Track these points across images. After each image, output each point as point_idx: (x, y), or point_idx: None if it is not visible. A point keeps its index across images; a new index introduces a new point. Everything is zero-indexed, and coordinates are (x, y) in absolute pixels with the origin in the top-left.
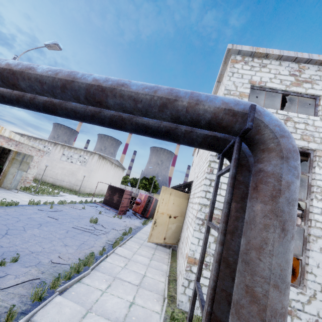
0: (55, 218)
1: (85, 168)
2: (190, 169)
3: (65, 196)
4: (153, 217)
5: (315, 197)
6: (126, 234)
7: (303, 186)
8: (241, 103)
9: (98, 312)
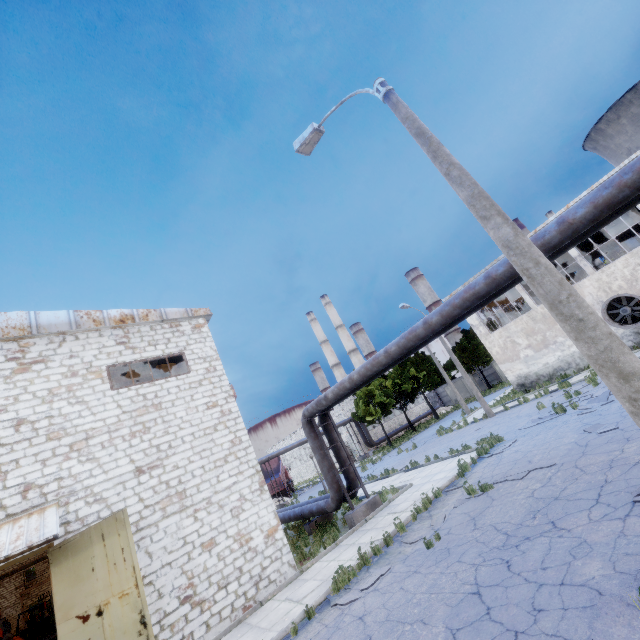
0: None
1: None
2: None
3: None
4: None
5: None
6: None
7: None
8: None
9: (363, 544)
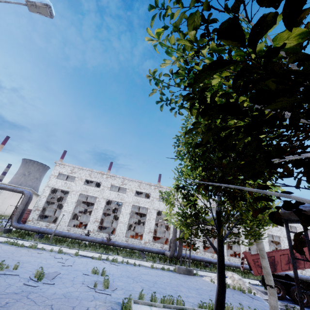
0: None
1: (0, 196)
2: None
3: None
4: None
5: (66, 203)
6: None
7: None
8: (22, 190)
9: None
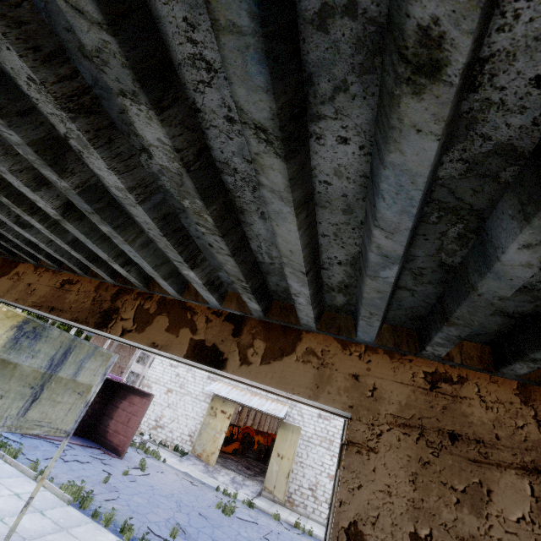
0: None
1: None
2: None
3: None
4: None
5: None
6: (248, 504)
7: None
8: None
9: None
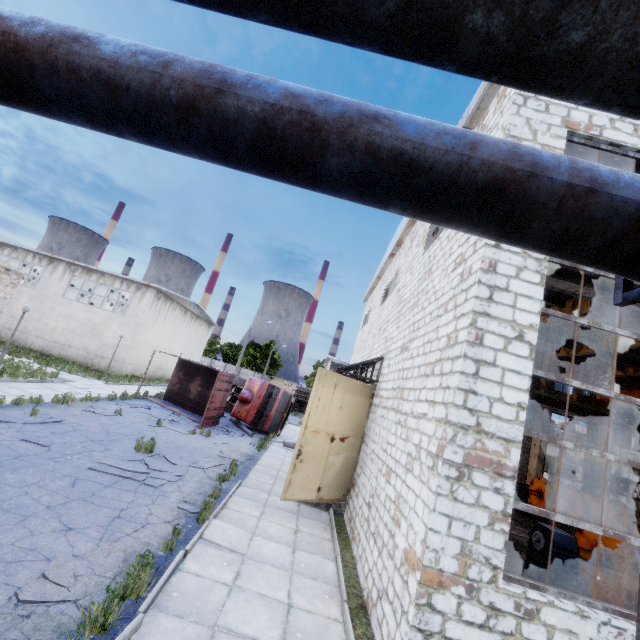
0: (41, 442)
1: (124, 318)
2: (360, 329)
3: (72, 382)
4: (277, 431)
5: None
6: (226, 478)
7: (574, 371)
8: None
9: None
